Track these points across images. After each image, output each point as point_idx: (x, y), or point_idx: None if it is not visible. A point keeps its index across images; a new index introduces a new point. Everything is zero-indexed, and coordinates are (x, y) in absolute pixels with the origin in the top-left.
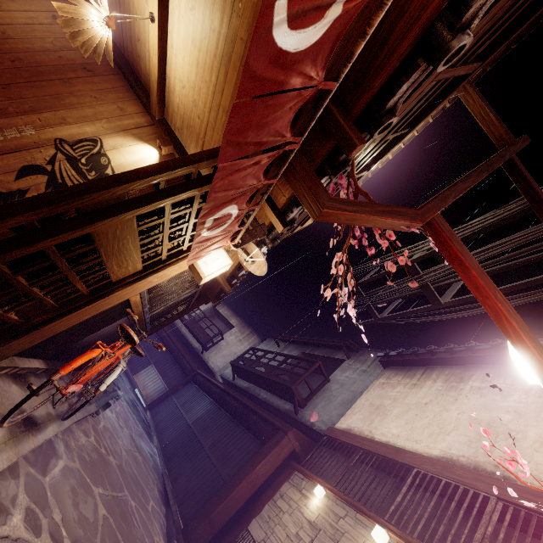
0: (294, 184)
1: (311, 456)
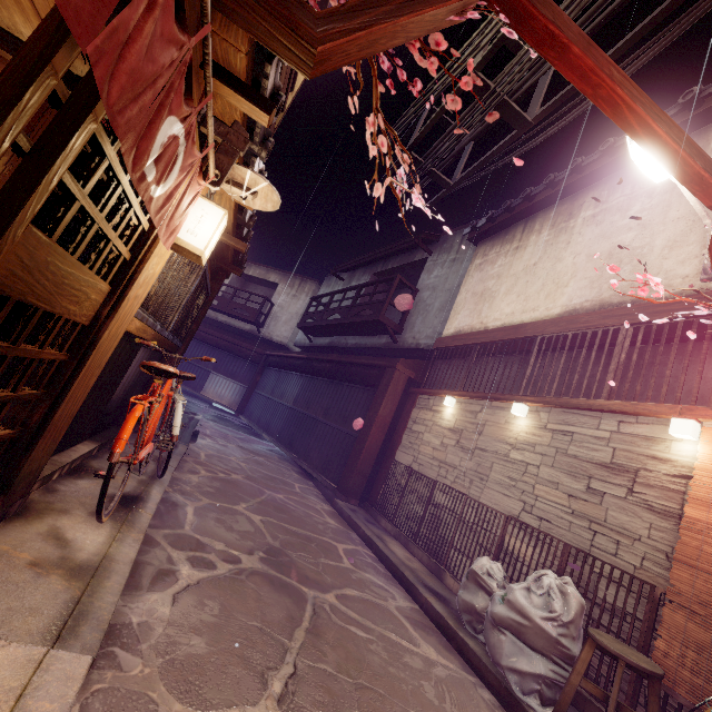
0: (244, 18)
1: (429, 374)
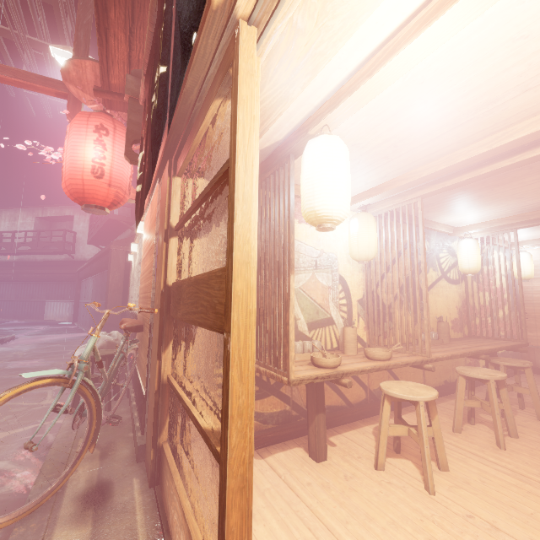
0: None
1: None
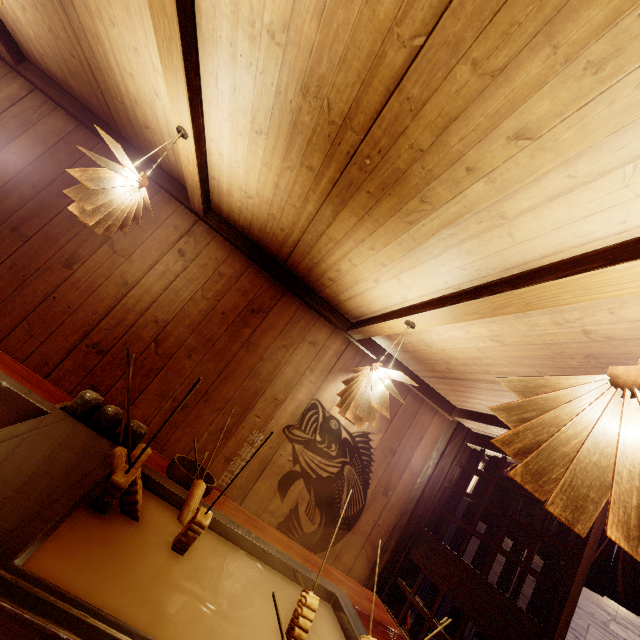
0: None
1: None
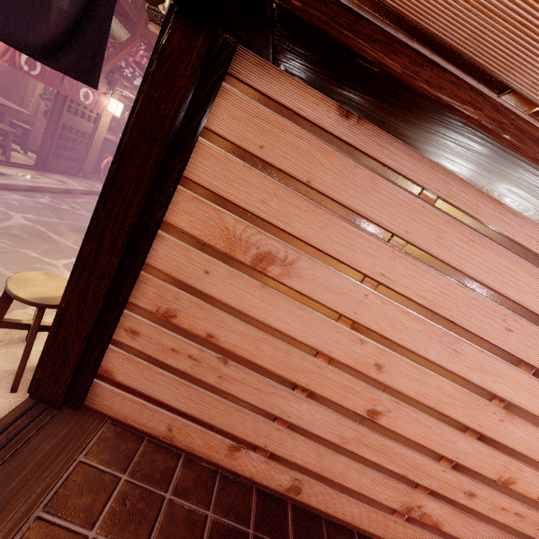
0: None
1: None
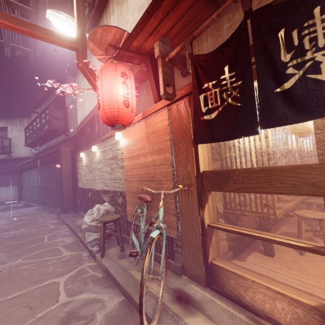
0: None
1: None
